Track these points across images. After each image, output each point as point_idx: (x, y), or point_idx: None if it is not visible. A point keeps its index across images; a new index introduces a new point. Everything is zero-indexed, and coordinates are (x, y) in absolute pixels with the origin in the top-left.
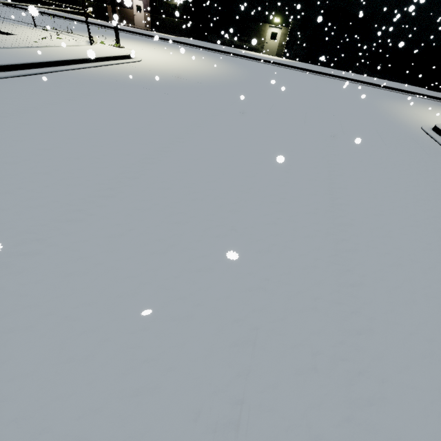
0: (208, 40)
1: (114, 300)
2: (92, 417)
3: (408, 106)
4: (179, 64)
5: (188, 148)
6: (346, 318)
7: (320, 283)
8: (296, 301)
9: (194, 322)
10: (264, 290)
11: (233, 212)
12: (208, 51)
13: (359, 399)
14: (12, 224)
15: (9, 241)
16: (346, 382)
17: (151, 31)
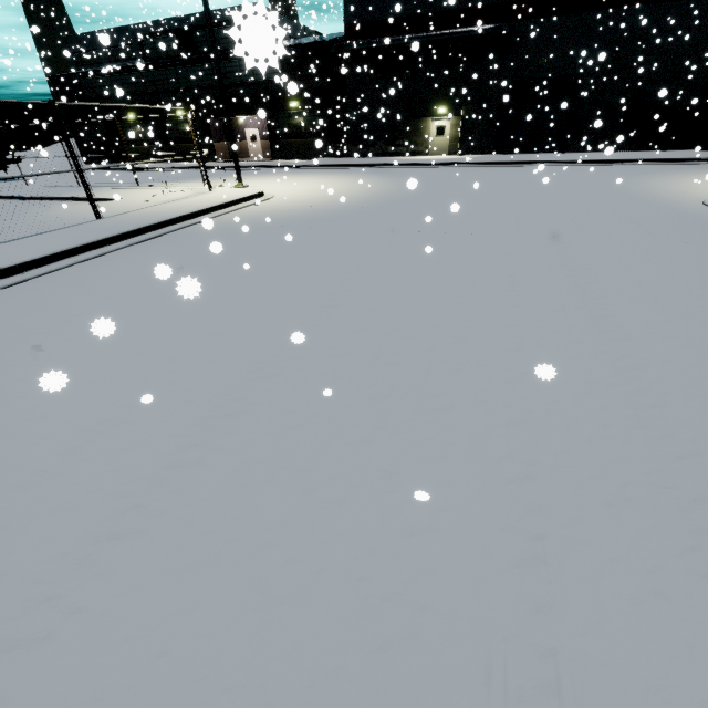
0: (349, 155)
1: (346, 448)
2: (368, 557)
3: (672, 179)
4: (322, 191)
5: (371, 283)
6: (655, 443)
7: (604, 408)
8: (578, 431)
9: (451, 462)
10: (530, 423)
11: (457, 344)
12: (353, 168)
13: (703, 527)
14: (203, 388)
15: (208, 404)
16: (678, 511)
17: (273, 160)
